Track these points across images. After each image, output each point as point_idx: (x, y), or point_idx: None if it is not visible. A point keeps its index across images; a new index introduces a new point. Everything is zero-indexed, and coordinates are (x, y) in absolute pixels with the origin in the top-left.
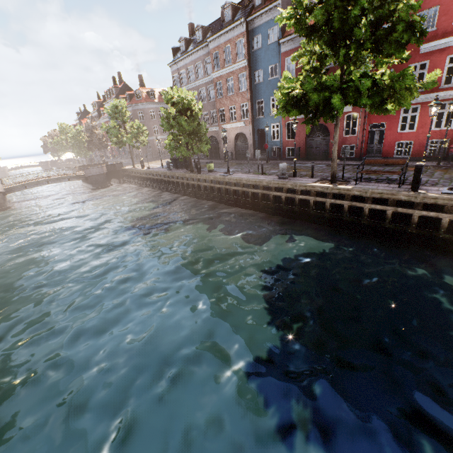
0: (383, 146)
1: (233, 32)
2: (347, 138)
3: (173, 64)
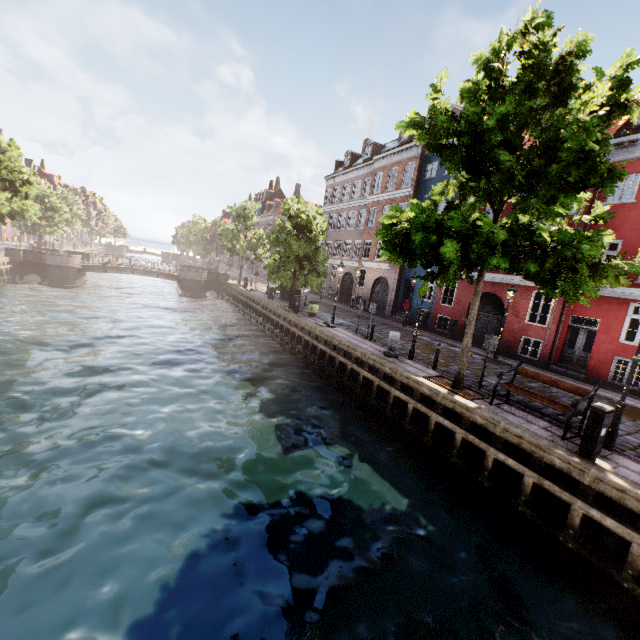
0: (591, 358)
1: (405, 154)
2: (531, 327)
3: (330, 178)
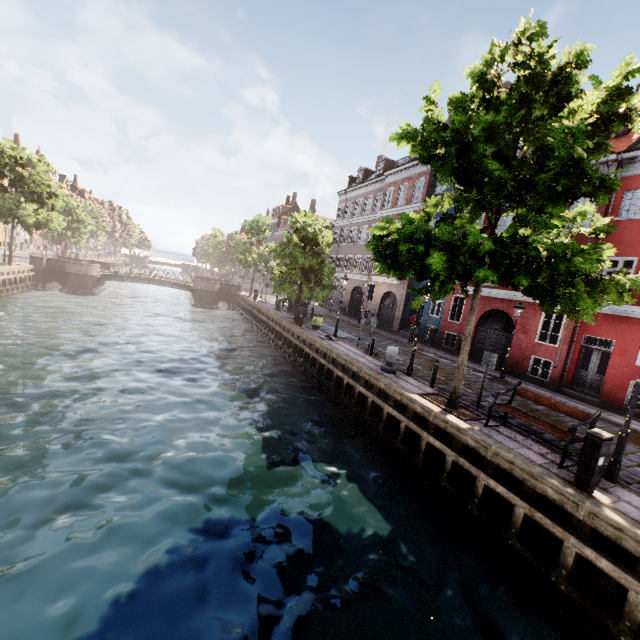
0: (605, 381)
1: (416, 170)
2: (542, 346)
3: (343, 193)
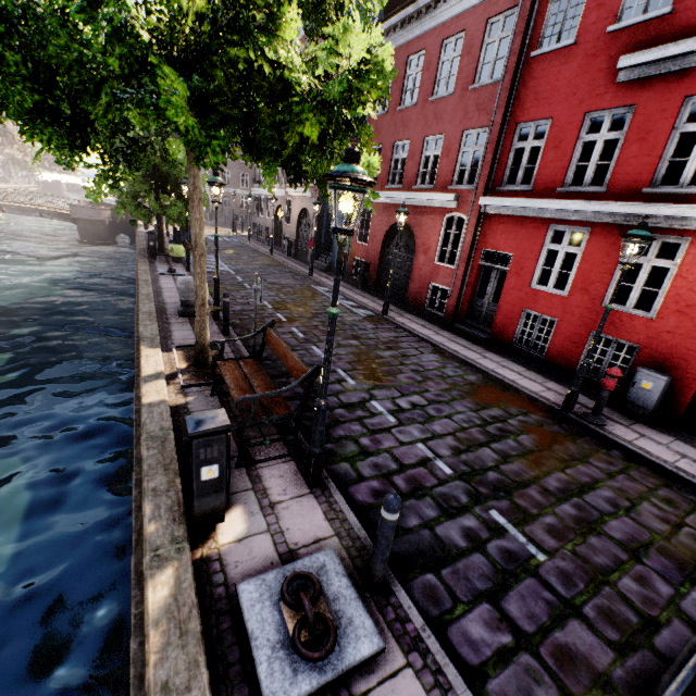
0: (498, 312)
1: None
2: (440, 269)
3: None
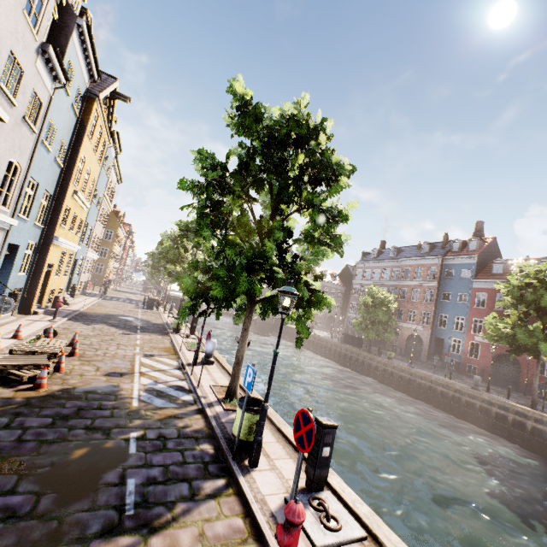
0: None
1: (428, 261)
2: (542, 377)
3: (360, 263)
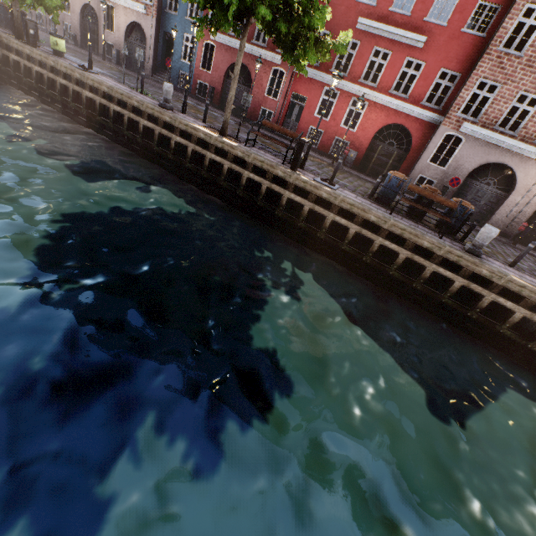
0: (299, 127)
1: None
2: (268, 99)
3: None
